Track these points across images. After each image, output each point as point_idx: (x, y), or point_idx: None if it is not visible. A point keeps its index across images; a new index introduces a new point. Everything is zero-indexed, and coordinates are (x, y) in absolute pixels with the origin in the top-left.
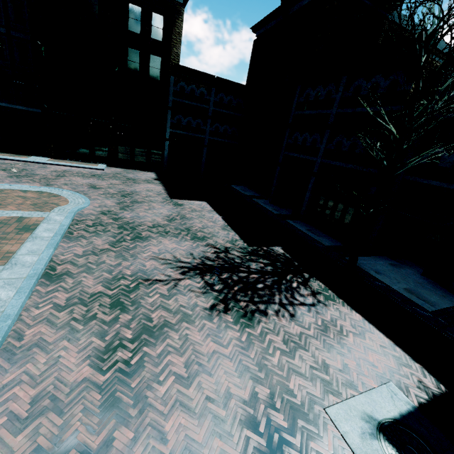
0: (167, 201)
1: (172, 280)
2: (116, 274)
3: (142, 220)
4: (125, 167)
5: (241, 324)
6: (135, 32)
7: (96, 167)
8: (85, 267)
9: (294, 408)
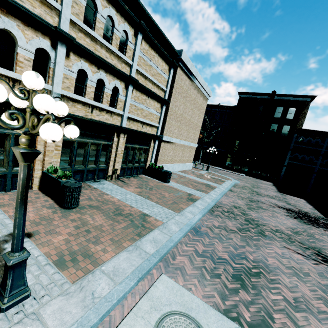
0: (277, 192)
1: (272, 206)
2: (250, 197)
3: (261, 192)
4: (255, 177)
5: (300, 222)
6: (277, 117)
7: (240, 174)
8: (240, 193)
9: (312, 236)
